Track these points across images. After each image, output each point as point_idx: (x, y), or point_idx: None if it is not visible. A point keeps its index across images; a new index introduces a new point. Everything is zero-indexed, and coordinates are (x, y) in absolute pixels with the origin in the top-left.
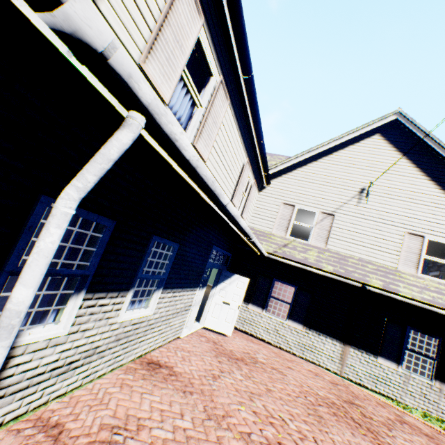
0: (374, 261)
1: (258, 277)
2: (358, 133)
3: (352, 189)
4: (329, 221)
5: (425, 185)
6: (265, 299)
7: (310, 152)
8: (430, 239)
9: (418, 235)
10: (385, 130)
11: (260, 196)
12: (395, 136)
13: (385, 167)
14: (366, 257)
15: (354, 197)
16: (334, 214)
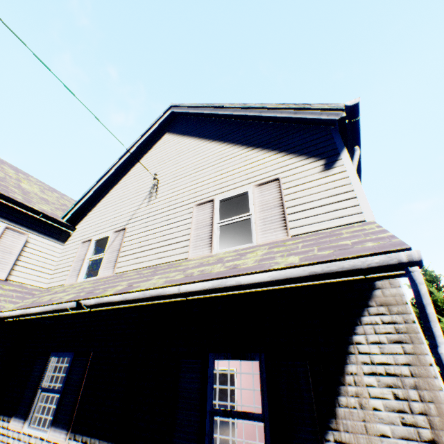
0: (163, 262)
1: (35, 360)
2: (142, 140)
3: (145, 191)
4: (121, 237)
5: (209, 148)
6: (33, 397)
7: (104, 178)
8: (221, 198)
9: (208, 201)
10: (172, 127)
11: (65, 247)
12: (180, 126)
13: (173, 154)
14: (155, 262)
15: (146, 198)
16: (125, 227)
